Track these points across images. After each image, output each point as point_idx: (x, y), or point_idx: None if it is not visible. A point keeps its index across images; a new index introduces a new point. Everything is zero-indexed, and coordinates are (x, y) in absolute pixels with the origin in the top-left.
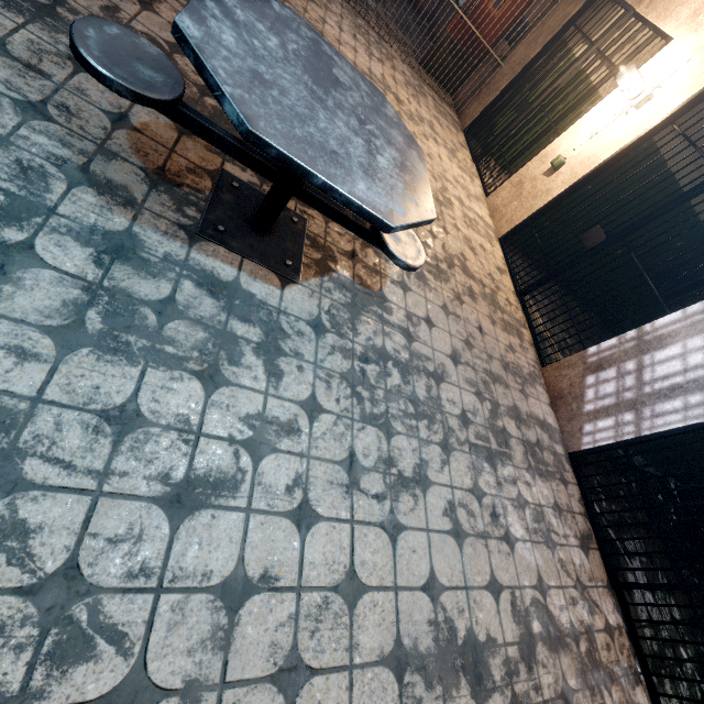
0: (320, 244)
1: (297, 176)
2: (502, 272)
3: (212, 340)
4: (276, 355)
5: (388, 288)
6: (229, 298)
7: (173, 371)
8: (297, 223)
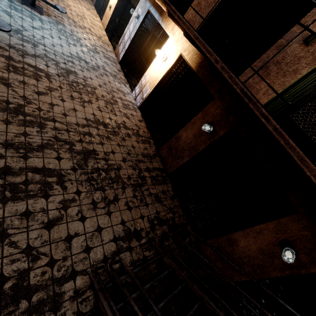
0: (47, 13)
1: None
2: (104, 35)
3: (30, 16)
4: (42, 22)
5: (65, 24)
6: (31, 13)
7: (26, 17)
8: (41, 8)
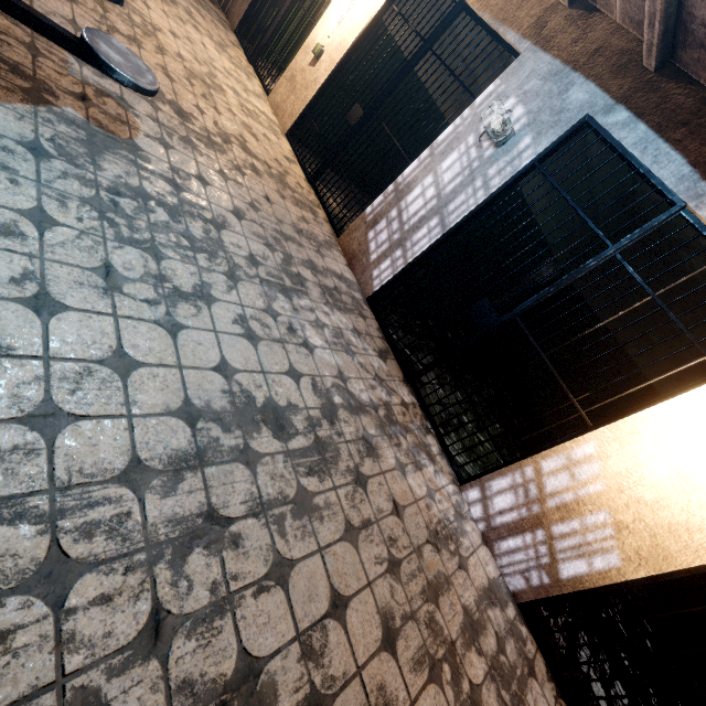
0: (27, 74)
1: None
2: (291, 161)
3: None
4: None
5: (142, 140)
6: None
7: None
8: None
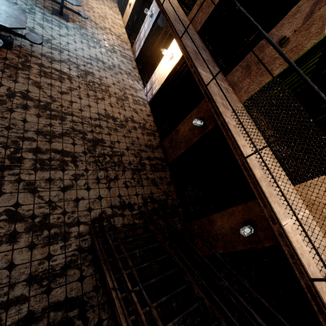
0: (72, 19)
1: (63, 3)
2: (124, 34)
3: (58, 25)
4: (68, 29)
5: (88, 28)
6: (59, 22)
7: (55, 26)
8: (67, 15)
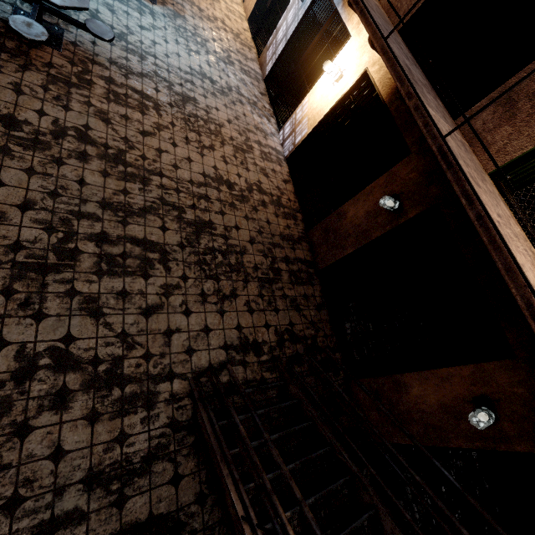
0: None
1: None
2: (246, 31)
3: (139, 8)
4: (154, 17)
5: (187, 16)
6: (140, 3)
7: (133, 10)
8: None
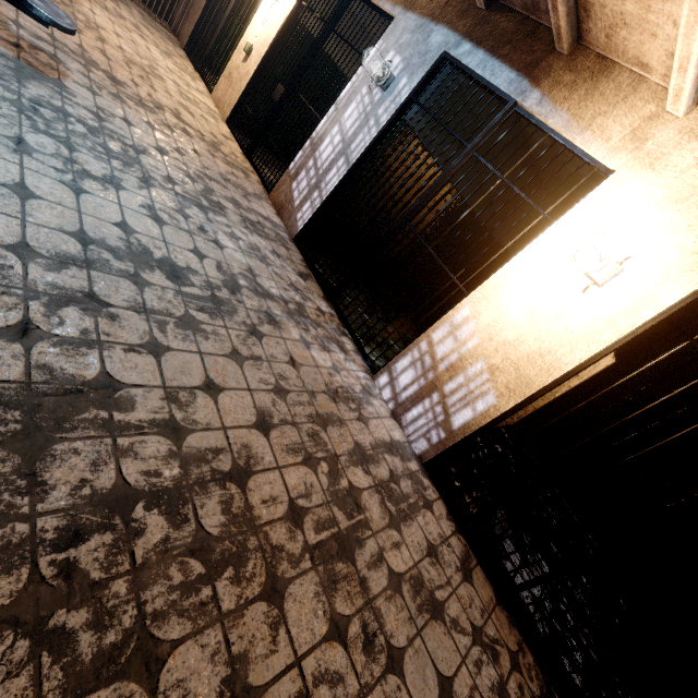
0: None
1: None
2: (228, 138)
3: None
4: None
5: (70, 83)
6: None
7: None
8: None
